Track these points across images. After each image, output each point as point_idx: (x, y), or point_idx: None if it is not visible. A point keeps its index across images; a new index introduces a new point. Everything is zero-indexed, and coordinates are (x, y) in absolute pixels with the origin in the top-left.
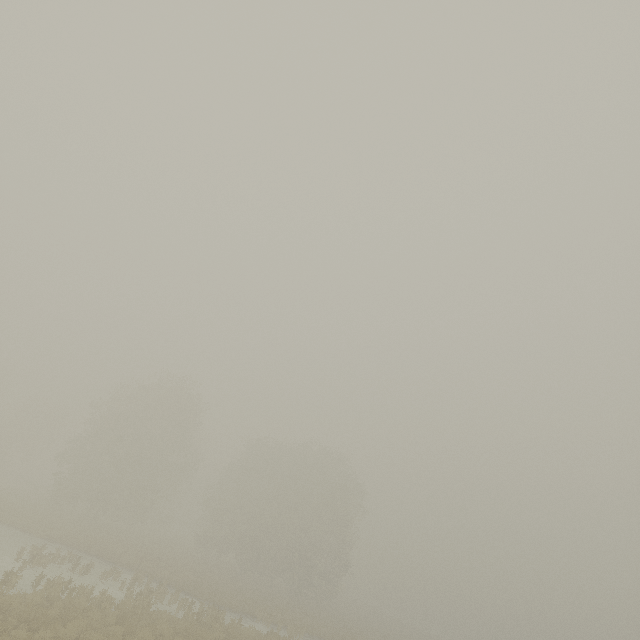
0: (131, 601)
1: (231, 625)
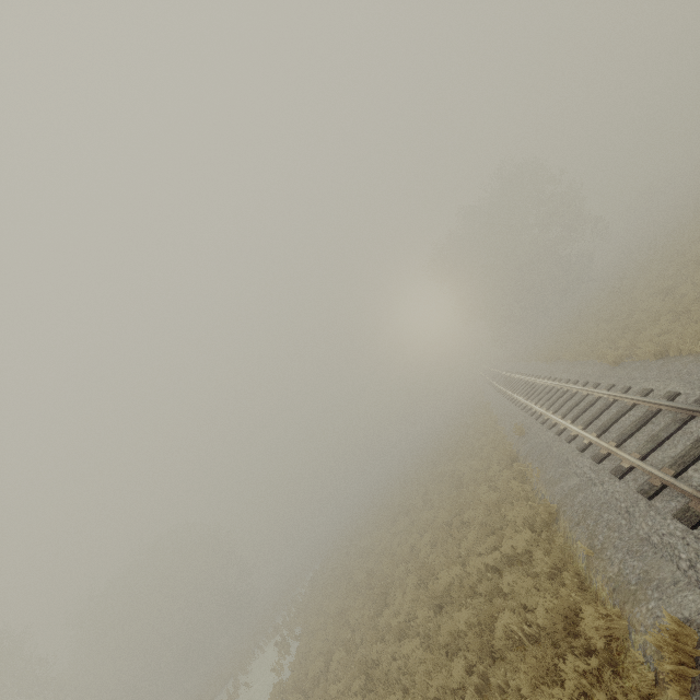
0: (301, 605)
1: (317, 574)
